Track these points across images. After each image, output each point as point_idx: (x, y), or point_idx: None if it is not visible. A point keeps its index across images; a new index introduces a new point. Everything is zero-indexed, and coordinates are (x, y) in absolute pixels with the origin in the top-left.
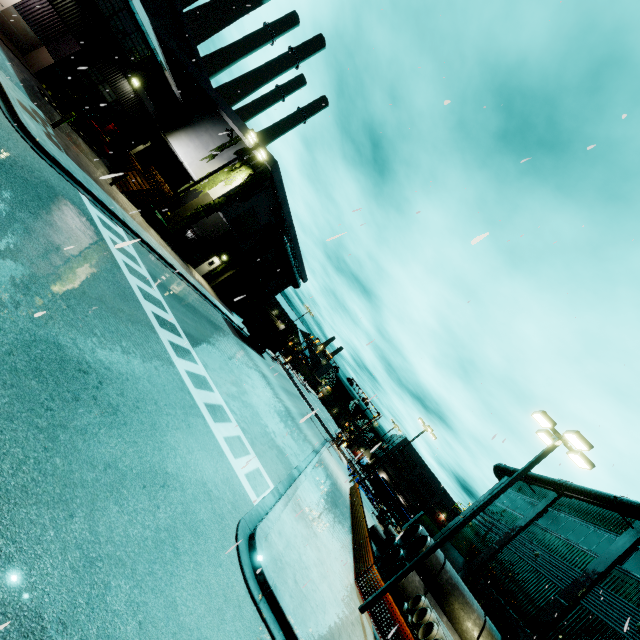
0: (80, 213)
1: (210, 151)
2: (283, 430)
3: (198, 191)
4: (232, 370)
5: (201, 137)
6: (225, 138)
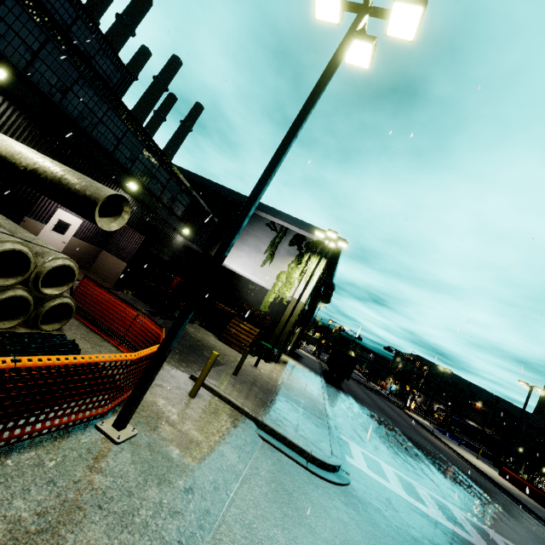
0: (421, 521)
1: (265, 253)
2: (501, 500)
3: (249, 283)
4: (465, 490)
5: (247, 242)
6: (270, 233)
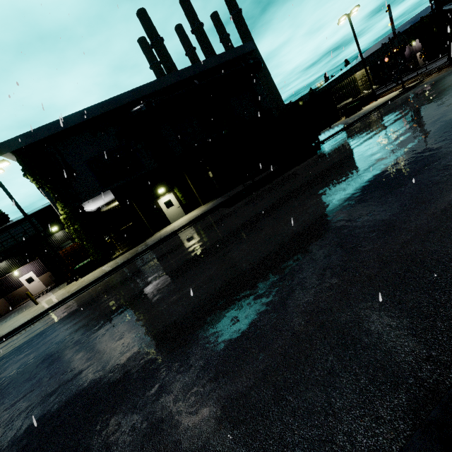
0: None
1: None
2: None
3: None
4: None
5: None
6: None
